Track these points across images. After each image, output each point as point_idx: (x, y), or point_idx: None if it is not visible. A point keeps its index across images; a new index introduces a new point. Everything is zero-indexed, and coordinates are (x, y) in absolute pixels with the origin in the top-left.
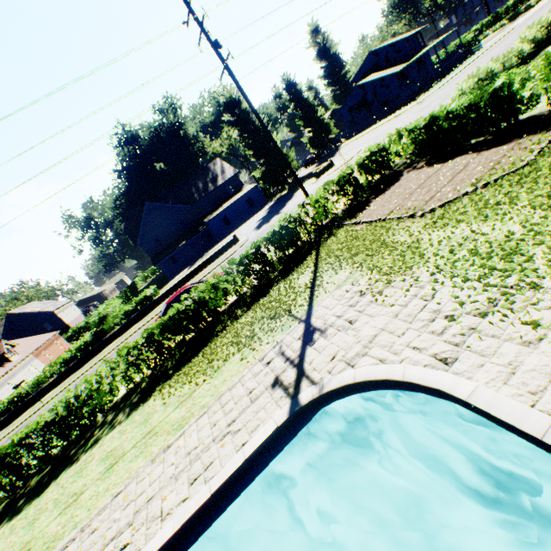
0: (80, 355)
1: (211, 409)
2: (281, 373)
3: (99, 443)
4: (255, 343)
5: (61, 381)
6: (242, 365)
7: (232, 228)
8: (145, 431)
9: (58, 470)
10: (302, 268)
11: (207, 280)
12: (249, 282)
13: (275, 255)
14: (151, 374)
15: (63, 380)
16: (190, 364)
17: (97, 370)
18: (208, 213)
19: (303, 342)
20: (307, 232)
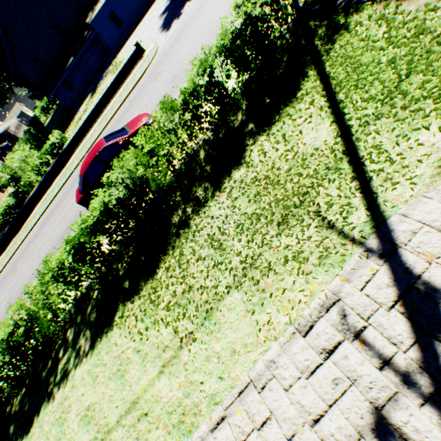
0: (10, 219)
1: (233, 419)
2: (386, 403)
3: (70, 381)
4: (265, 276)
5: (5, 246)
6: (258, 327)
7: (126, 31)
8: (127, 399)
9: (36, 400)
10: (300, 108)
11: (126, 129)
12: (202, 139)
13: (238, 82)
14: (100, 279)
15: (6, 244)
16: (153, 284)
17: (21, 306)
18: (88, 9)
19: (414, 324)
20: (287, 28)
